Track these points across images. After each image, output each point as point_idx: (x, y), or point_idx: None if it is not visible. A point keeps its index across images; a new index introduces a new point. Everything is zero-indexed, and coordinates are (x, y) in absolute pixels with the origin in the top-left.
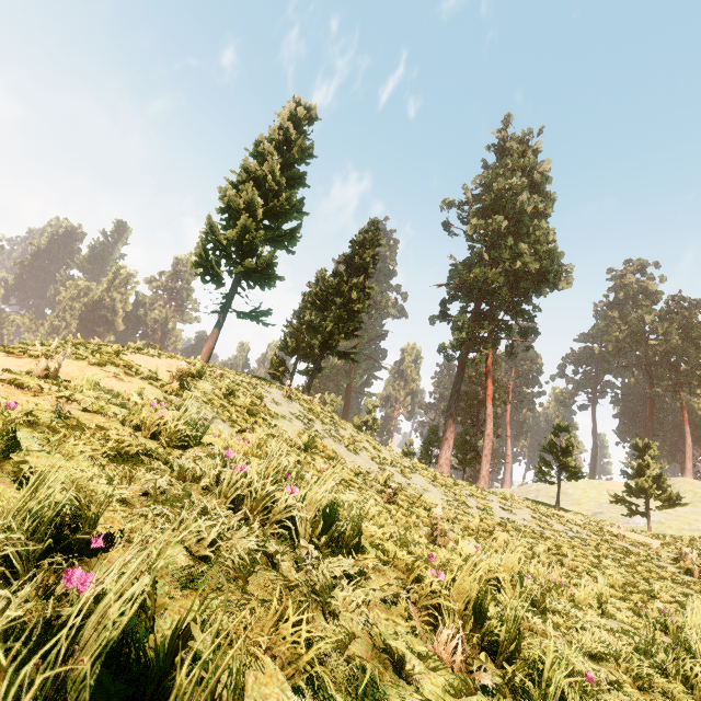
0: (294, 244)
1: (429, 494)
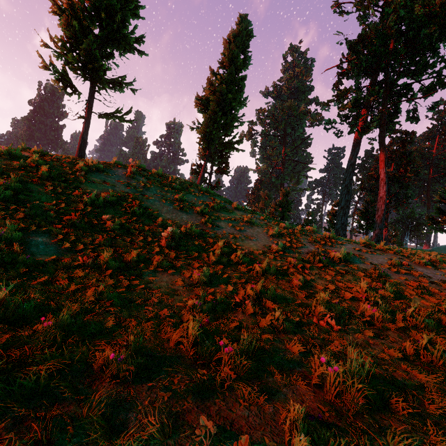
0: (132, 40)
1: (251, 242)
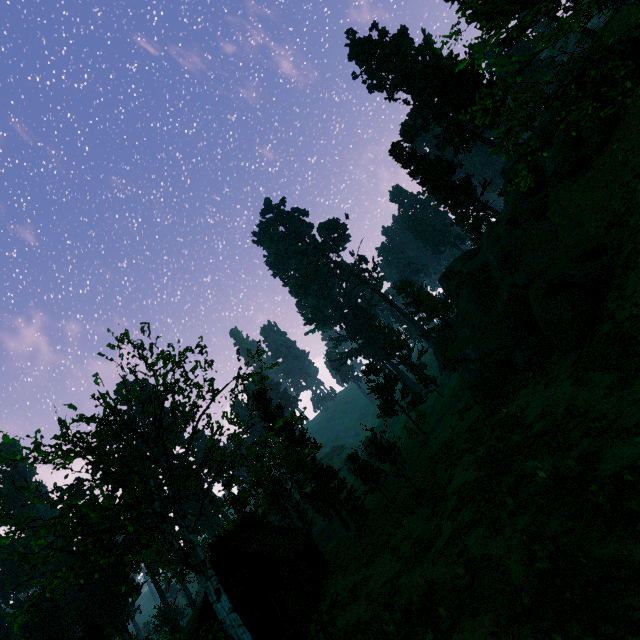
0: None
1: None
